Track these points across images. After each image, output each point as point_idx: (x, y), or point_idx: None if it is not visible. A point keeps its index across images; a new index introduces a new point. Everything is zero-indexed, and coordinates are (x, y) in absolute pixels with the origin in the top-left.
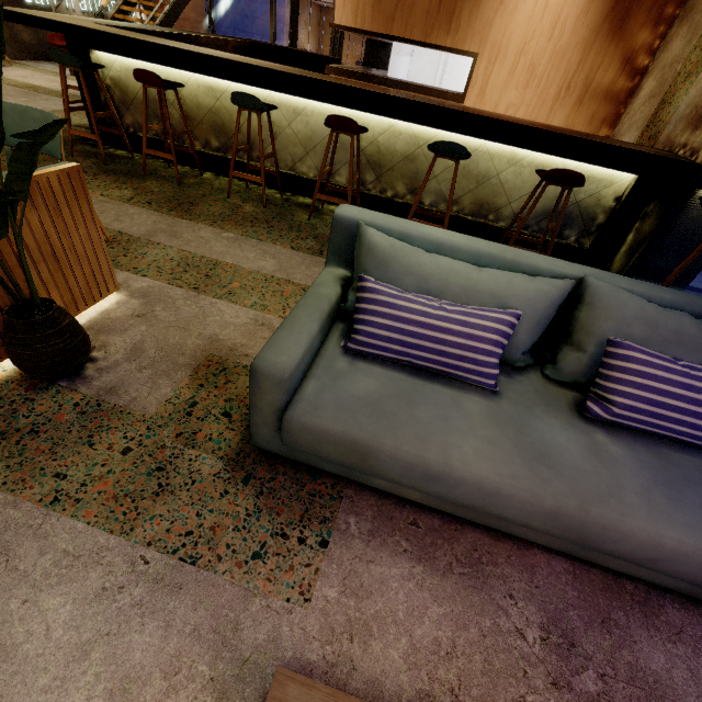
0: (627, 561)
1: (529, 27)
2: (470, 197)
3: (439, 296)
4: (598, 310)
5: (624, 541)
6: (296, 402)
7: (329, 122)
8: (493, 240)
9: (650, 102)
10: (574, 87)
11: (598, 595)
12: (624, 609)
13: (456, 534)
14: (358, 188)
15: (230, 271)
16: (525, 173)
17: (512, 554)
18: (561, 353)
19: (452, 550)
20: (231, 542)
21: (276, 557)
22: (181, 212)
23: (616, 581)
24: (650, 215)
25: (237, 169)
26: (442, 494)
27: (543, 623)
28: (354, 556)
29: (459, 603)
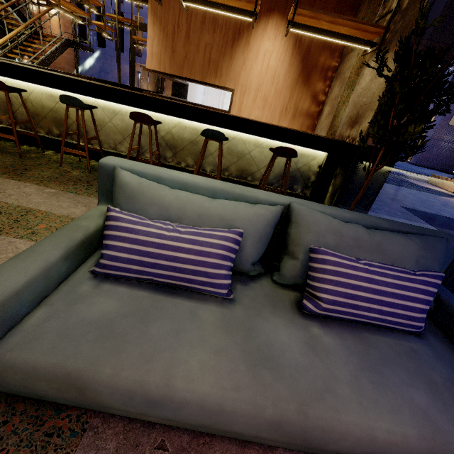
0: None
1: (260, 77)
2: (234, 167)
3: (178, 221)
4: (302, 227)
5: (343, 440)
6: (9, 335)
7: (132, 116)
8: None
9: (329, 117)
10: (289, 109)
11: None
12: None
13: (204, 449)
14: (159, 160)
15: (41, 216)
16: (266, 152)
17: None
18: (282, 262)
19: None
20: None
21: None
22: (13, 175)
23: None
24: (338, 175)
25: (73, 148)
26: (171, 417)
27: None
28: None
29: None
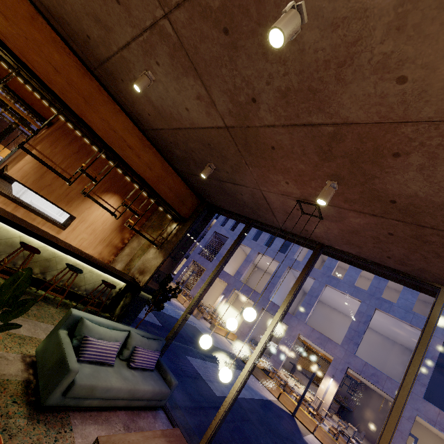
0: (139, 398)
1: (97, 218)
2: (70, 280)
3: (103, 339)
4: (133, 339)
5: (140, 392)
6: (76, 379)
7: (26, 247)
8: (75, 299)
9: (128, 256)
10: (106, 240)
11: (131, 416)
12: (135, 416)
13: (101, 414)
14: (18, 270)
15: None
16: (94, 276)
17: (114, 414)
18: (124, 351)
19: (102, 418)
20: (46, 440)
21: (62, 438)
22: None
23: (133, 411)
24: (128, 297)
25: None
26: (108, 395)
27: (123, 426)
28: (81, 429)
29: (107, 429)
